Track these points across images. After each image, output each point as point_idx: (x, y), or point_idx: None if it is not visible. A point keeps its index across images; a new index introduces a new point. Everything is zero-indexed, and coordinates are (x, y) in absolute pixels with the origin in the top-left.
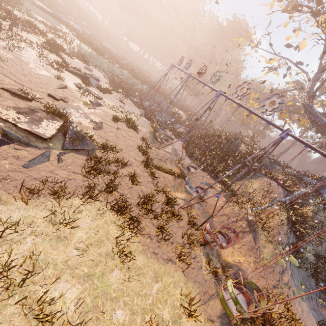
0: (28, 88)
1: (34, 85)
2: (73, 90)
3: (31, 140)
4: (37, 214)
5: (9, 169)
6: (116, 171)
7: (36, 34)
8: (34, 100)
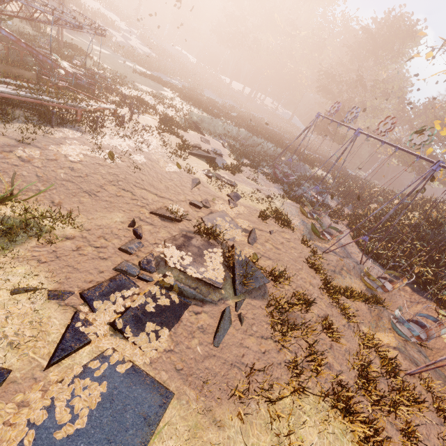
0: (169, 200)
1: (172, 192)
2: (206, 184)
3: (203, 291)
4: (259, 438)
5: (203, 355)
6: (307, 322)
7: (149, 113)
8: (181, 218)
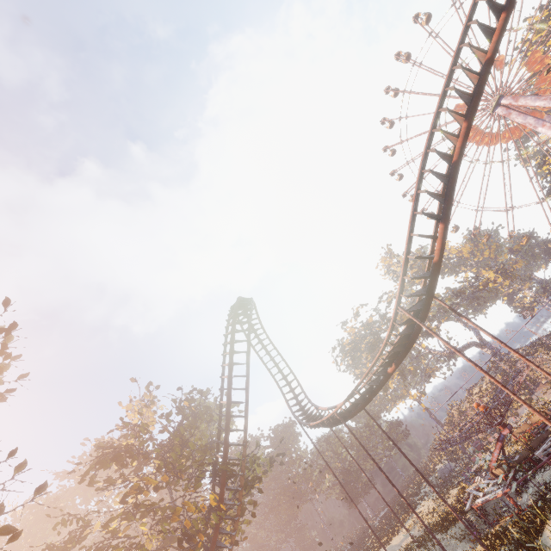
0: None
1: None
2: None
3: None
4: None
5: None
6: None
7: None
8: None
